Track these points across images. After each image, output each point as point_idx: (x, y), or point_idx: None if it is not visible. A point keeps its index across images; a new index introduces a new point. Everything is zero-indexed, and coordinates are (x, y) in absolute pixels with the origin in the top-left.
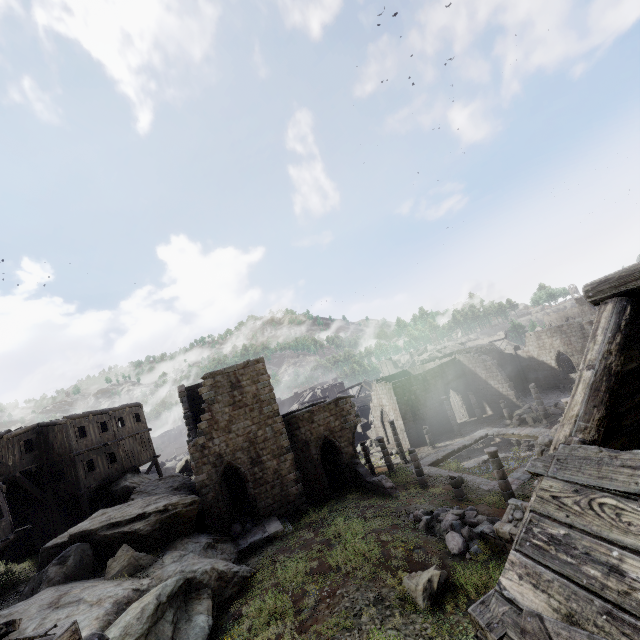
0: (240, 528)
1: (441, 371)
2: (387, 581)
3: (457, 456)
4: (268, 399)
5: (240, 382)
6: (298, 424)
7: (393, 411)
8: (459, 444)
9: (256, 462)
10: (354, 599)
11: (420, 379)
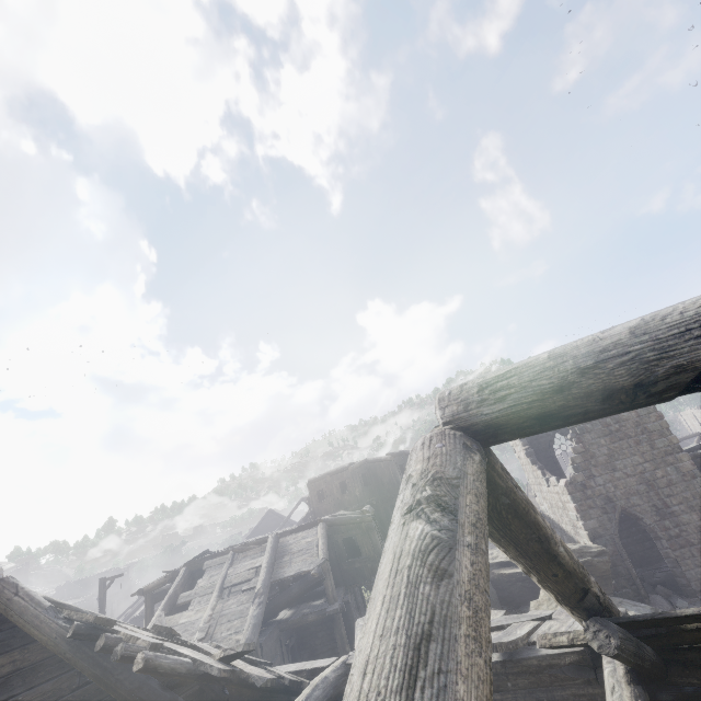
0: (666, 602)
1: None
2: None
3: None
4: (658, 429)
5: None
6: None
7: None
8: None
9: (664, 513)
10: None
11: None
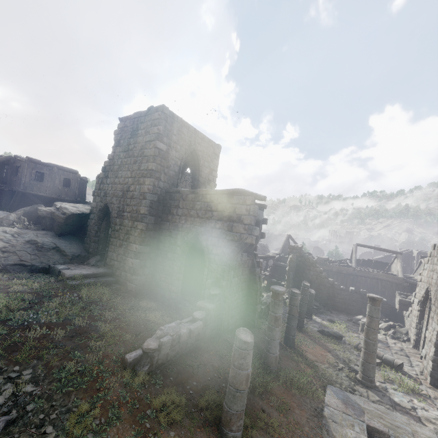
0: (93, 260)
1: None
2: None
3: None
4: (149, 155)
5: (138, 130)
6: (179, 202)
7: (433, 299)
8: None
9: (120, 214)
10: None
11: None
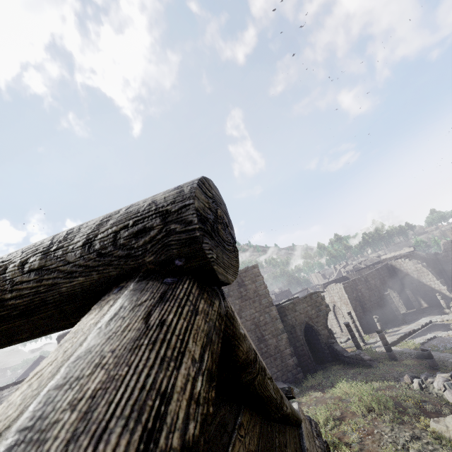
0: None
1: (378, 274)
2: (414, 424)
3: (409, 338)
4: (264, 294)
5: (244, 282)
6: (285, 312)
7: (345, 305)
8: (408, 329)
9: (261, 340)
10: (393, 436)
11: (363, 280)
